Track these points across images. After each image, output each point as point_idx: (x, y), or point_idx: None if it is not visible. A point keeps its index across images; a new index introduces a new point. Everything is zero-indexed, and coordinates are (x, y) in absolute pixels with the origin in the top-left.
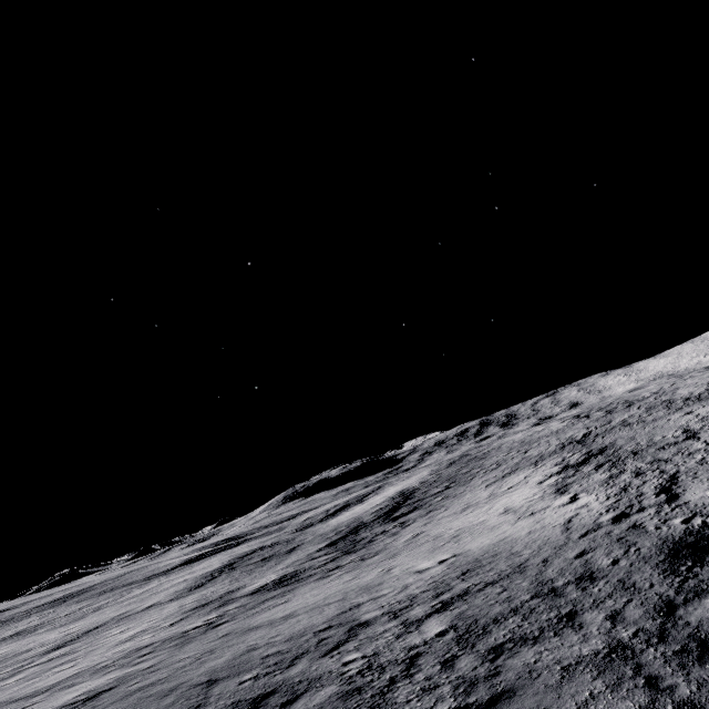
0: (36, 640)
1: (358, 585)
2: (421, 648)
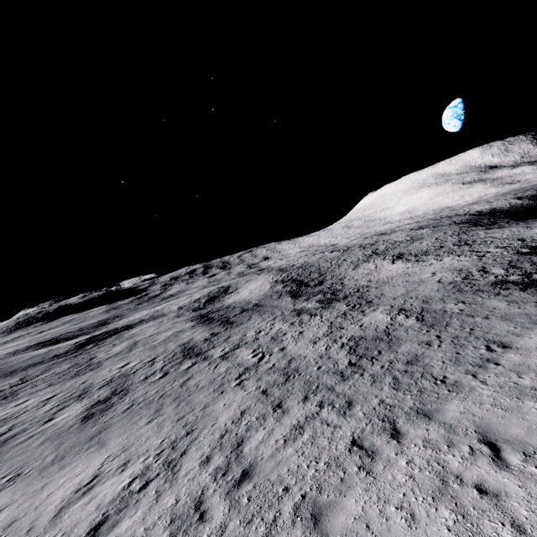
0: (86, 381)
1: (409, 284)
2: (510, 271)
